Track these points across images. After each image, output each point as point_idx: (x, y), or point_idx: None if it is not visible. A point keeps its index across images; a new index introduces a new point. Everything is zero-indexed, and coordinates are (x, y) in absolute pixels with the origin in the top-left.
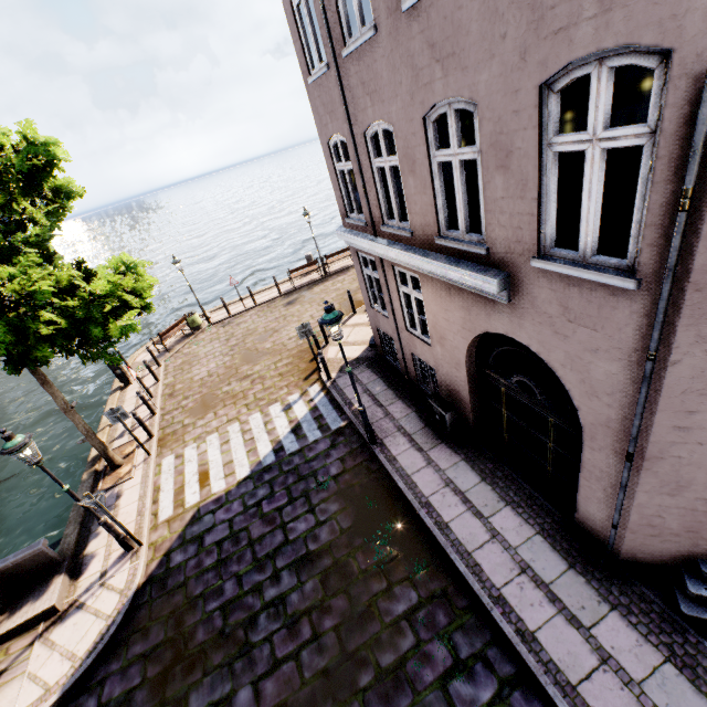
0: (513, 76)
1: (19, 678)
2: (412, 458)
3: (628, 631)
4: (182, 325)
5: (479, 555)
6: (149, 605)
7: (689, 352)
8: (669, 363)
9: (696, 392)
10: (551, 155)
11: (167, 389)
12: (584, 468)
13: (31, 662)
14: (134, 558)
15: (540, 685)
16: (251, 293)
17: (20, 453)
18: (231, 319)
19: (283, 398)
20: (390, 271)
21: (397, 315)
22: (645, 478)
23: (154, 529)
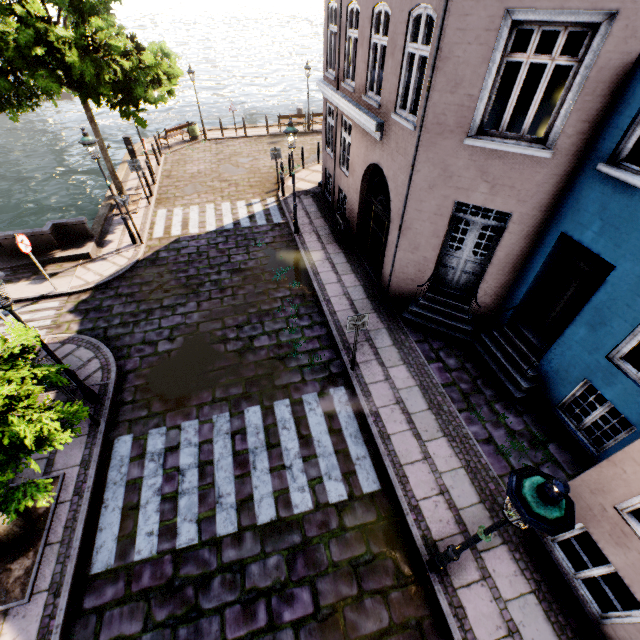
0: (403, 2)
1: (71, 276)
2: (315, 245)
3: (376, 319)
4: (184, 131)
5: (328, 286)
6: (145, 268)
7: (424, 167)
8: (417, 172)
9: (424, 190)
10: (407, 53)
11: (165, 172)
12: (388, 244)
13: (77, 272)
14: (137, 248)
15: (329, 326)
16: (244, 124)
17: (91, 147)
18: (223, 141)
19: (248, 199)
20: (340, 119)
21: (337, 155)
22: (404, 241)
23: (150, 240)
